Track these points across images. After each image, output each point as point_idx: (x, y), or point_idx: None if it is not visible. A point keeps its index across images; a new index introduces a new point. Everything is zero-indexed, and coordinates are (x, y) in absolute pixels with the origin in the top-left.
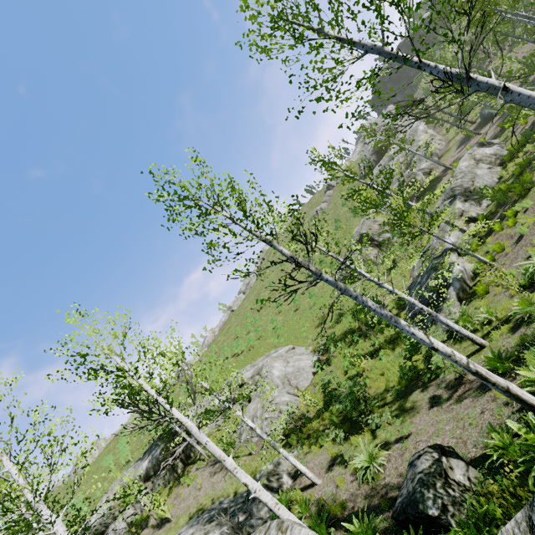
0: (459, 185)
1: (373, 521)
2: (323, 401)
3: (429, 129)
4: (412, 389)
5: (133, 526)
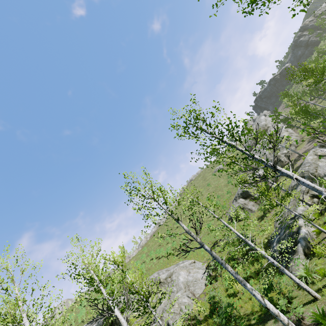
0: (306, 171)
1: None
2: (210, 309)
3: (289, 129)
4: (268, 318)
5: None
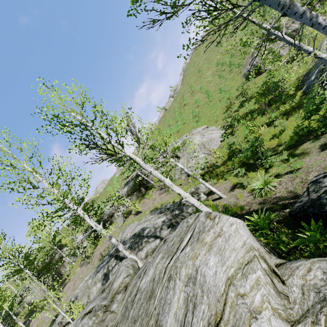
0: None
1: (270, 216)
2: (228, 156)
3: None
4: (303, 142)
5: (125, 214)
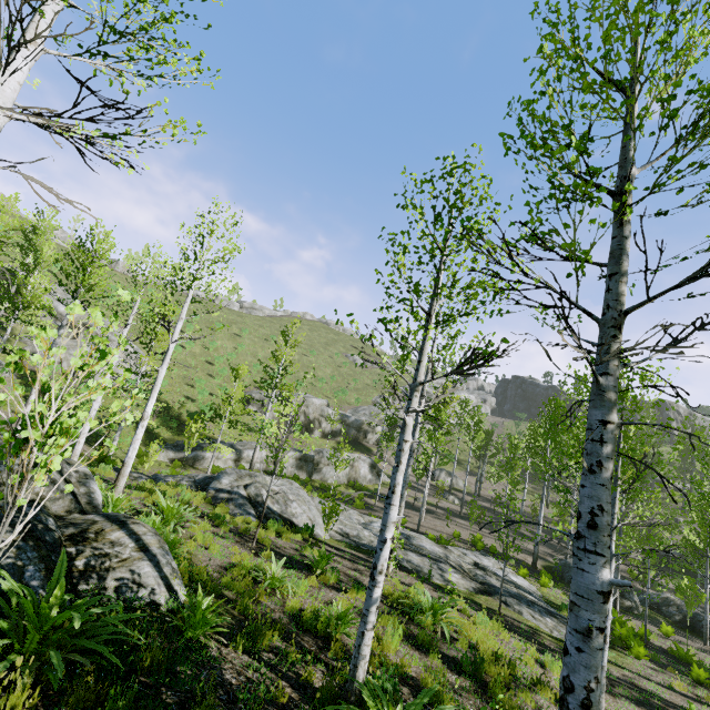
0: (323, 455)
1: None
2: None
3: None
4: None
5: None
